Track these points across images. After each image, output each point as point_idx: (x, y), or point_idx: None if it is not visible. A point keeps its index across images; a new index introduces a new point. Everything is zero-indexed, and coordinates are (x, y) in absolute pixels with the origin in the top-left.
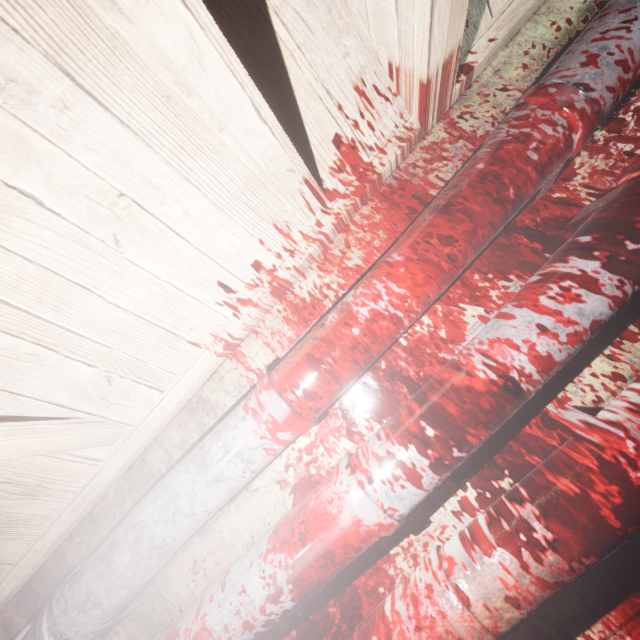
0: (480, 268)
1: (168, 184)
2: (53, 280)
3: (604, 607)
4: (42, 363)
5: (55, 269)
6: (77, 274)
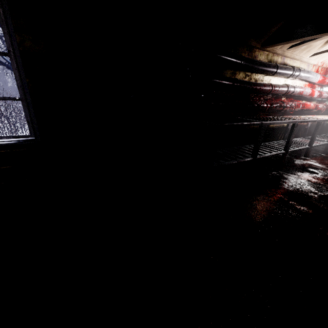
0: (320, 87)
1: None
2: None
3: None
4: None
5: None
6: None
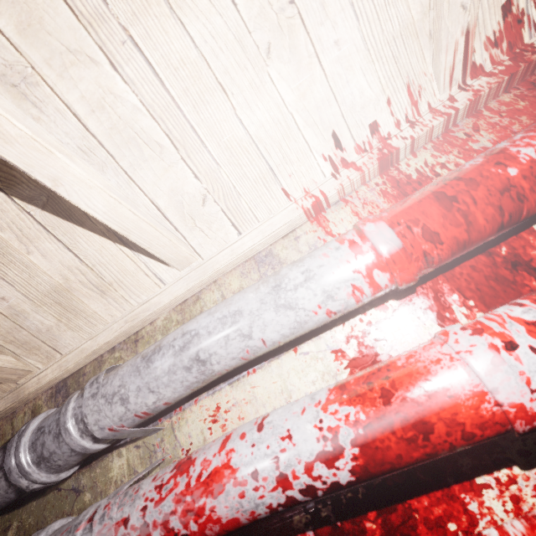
0: None
1: (334, 4)
2: (204, 73)
3: None
4: (162, 157)
5: (210, 62)
6: (224, 74)
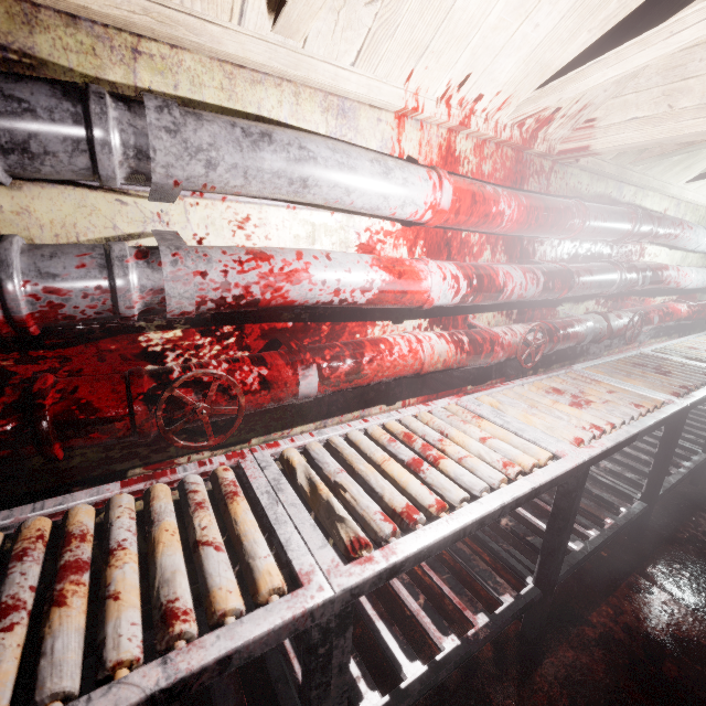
0: (504, 241)
1: (564, 3)
2: None
3: (422, 394)
4: None
5: None
6: None
